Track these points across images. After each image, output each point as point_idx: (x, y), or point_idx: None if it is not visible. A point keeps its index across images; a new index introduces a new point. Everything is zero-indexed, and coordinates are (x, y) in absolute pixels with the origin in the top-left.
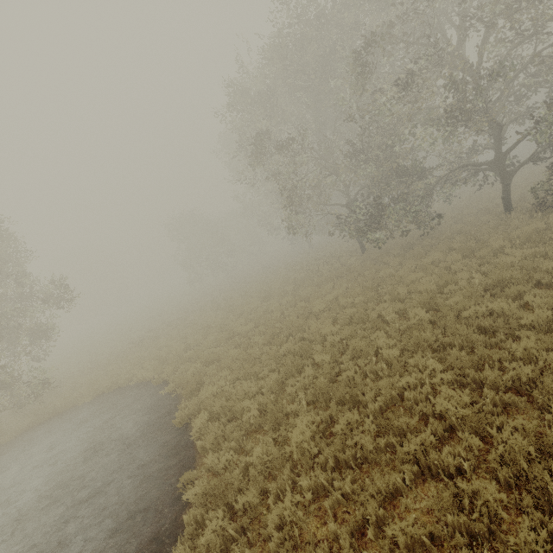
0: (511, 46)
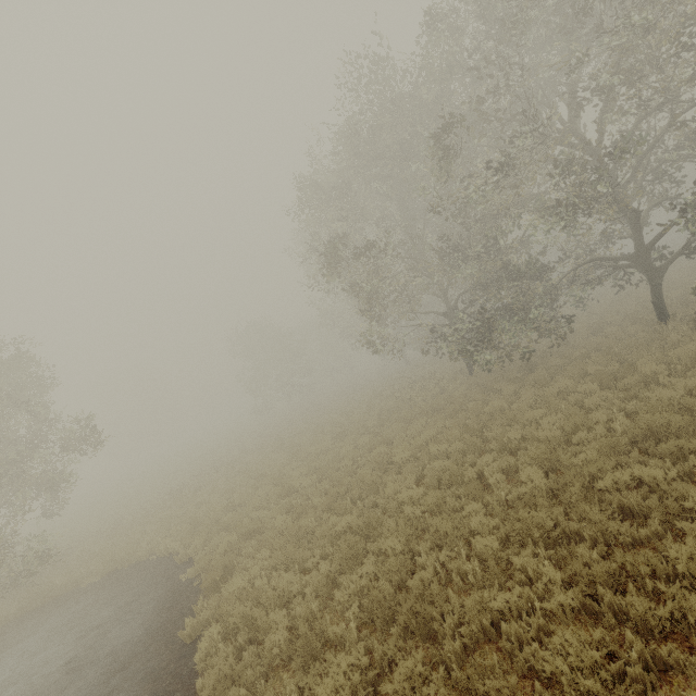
0: (639, 118)
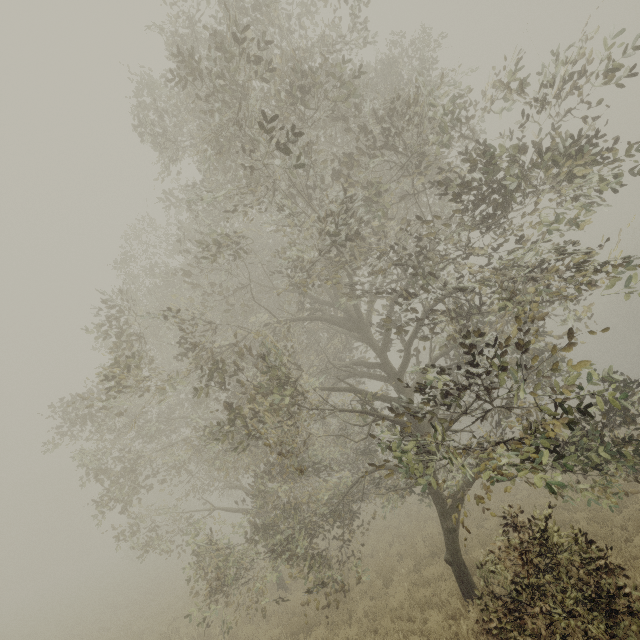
0: (394, 297)
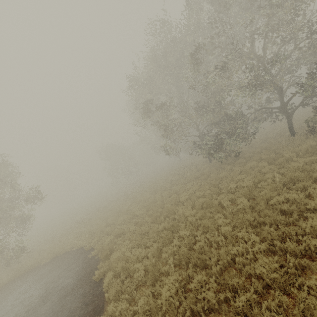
0: (281, 46)
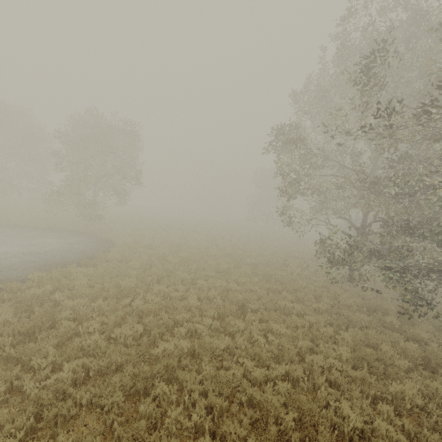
0: None
